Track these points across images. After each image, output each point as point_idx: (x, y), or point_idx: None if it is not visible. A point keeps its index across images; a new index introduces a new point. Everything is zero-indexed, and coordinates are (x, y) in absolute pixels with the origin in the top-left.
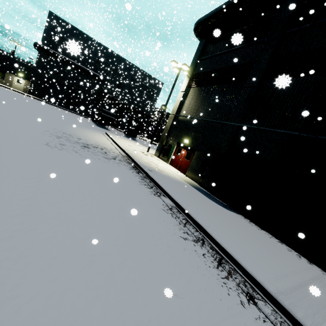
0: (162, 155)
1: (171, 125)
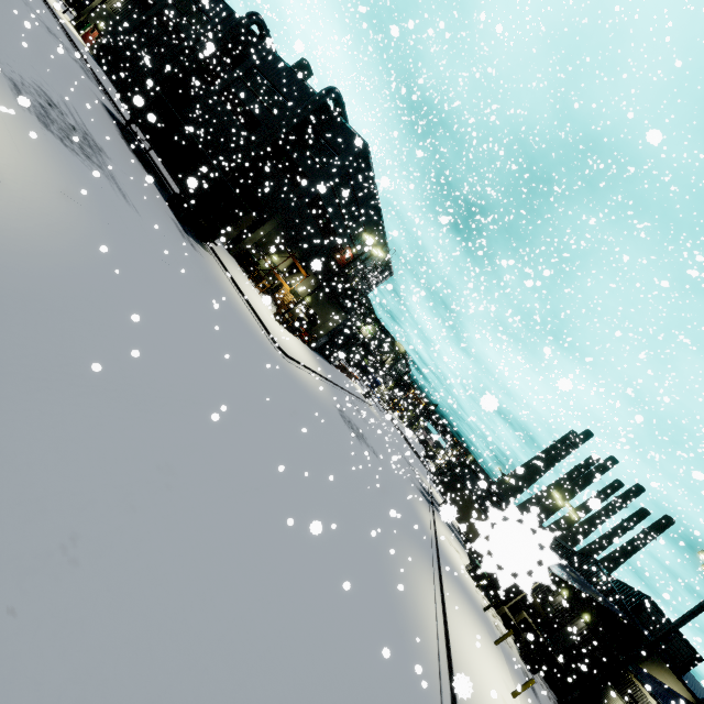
0: (78, 26)
1: (98, 7)
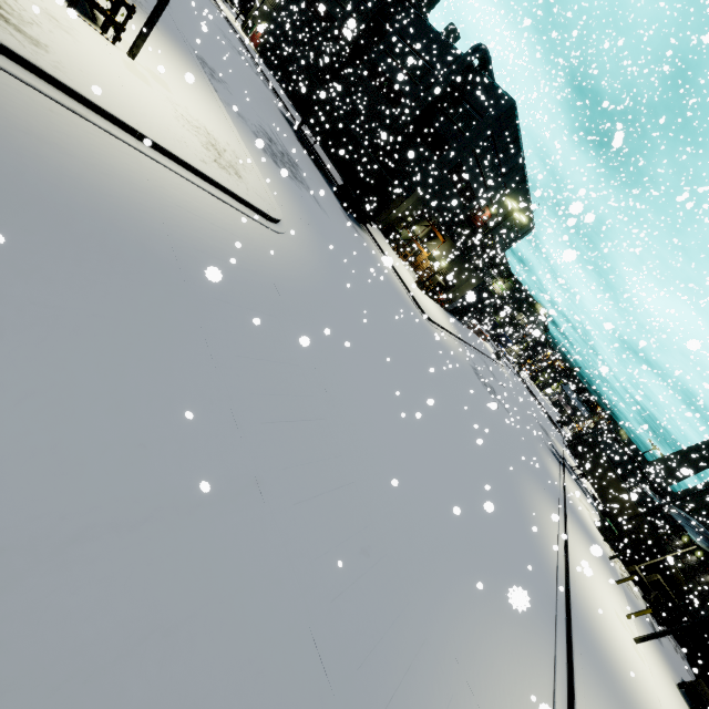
0: (246, 30)
1: (260, 6)
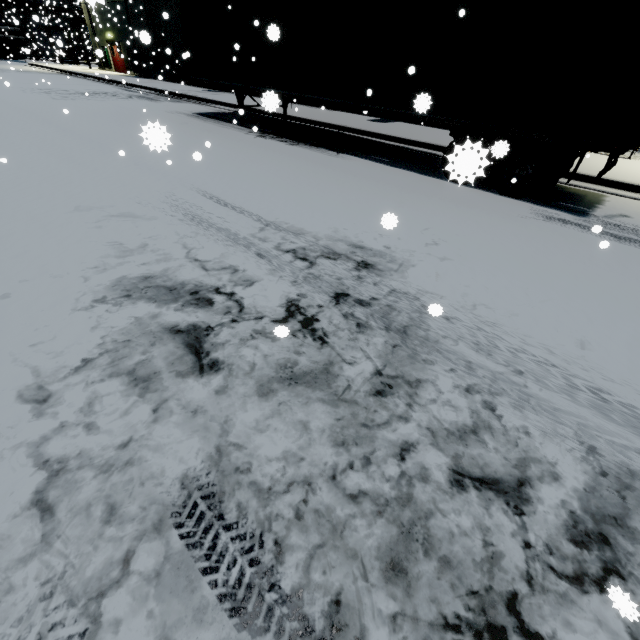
0: (105, 64)
1: (91, 20)
